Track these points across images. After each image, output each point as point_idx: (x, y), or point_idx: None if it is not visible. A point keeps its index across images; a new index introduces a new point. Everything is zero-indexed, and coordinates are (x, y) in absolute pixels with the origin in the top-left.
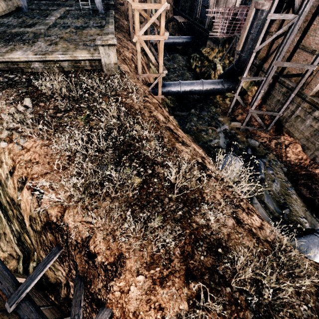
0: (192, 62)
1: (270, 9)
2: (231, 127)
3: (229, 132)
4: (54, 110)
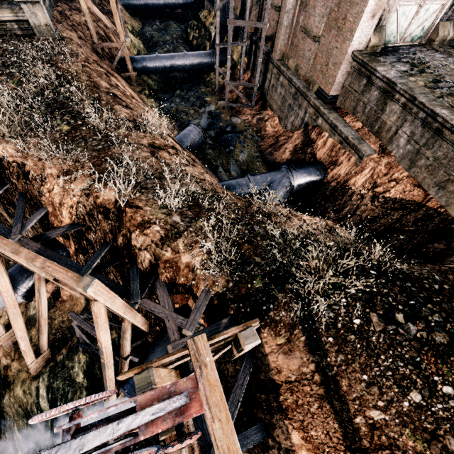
0: (190, 31)
1: None
2: (217, 107)
3: (213, 112)
4: None
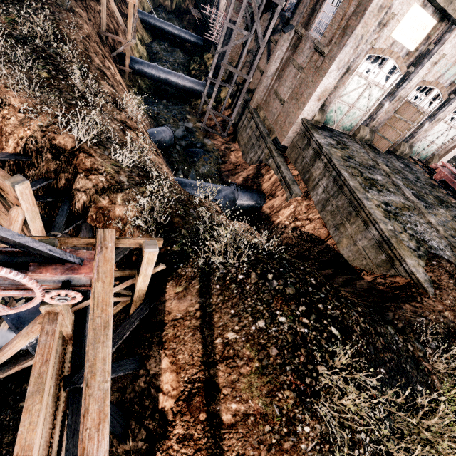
0: (192, 63)
1: (227, 17)
2: (195, 126)
3: (190, 129)
4: None
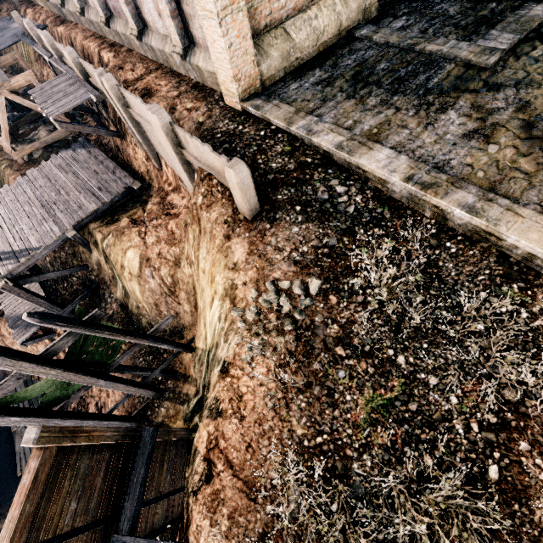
0: None
1: None
2: None
3: None
4: (339, 331)
